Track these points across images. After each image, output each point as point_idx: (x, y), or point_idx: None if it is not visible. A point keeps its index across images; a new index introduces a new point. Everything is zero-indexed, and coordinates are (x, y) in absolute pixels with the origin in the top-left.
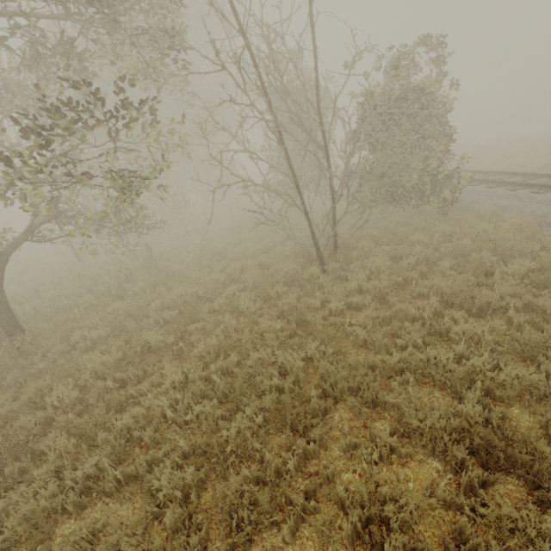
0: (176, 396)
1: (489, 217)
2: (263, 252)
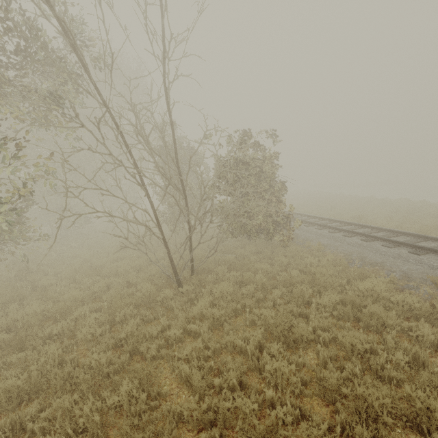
0: None
1: (316, 252)
2: (136, 270)
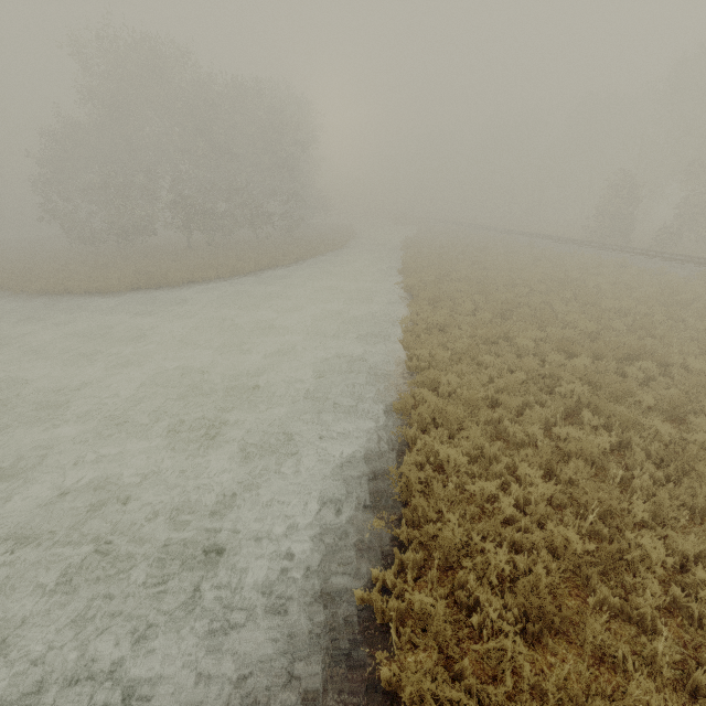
0: None
1: None
2: None
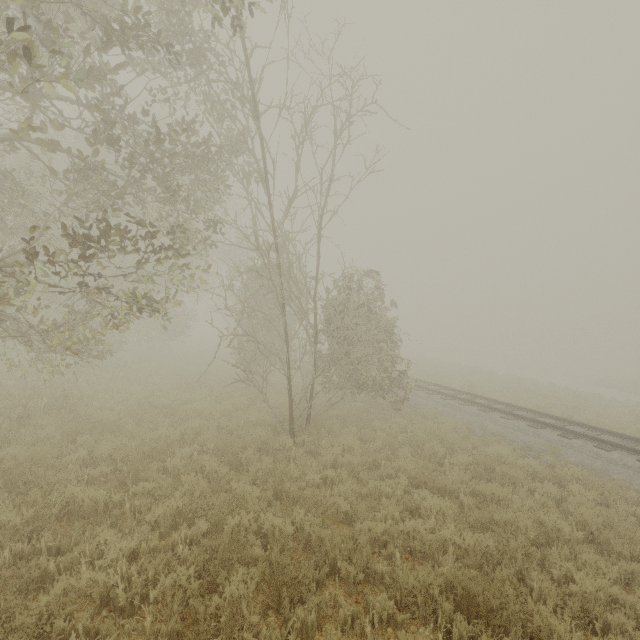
0: (127, 569)
1: (432, 418)
2: (222, 416)
